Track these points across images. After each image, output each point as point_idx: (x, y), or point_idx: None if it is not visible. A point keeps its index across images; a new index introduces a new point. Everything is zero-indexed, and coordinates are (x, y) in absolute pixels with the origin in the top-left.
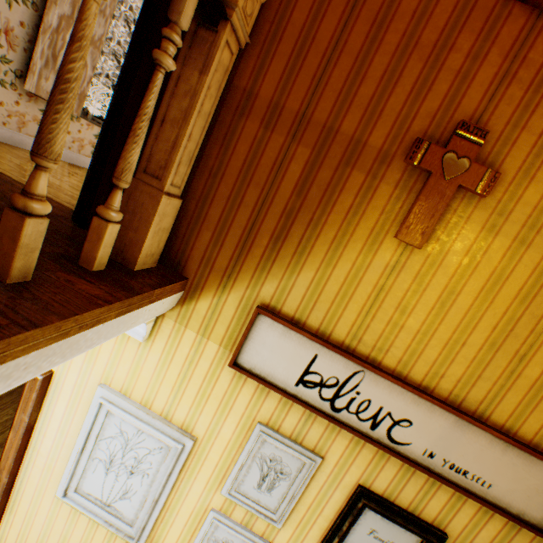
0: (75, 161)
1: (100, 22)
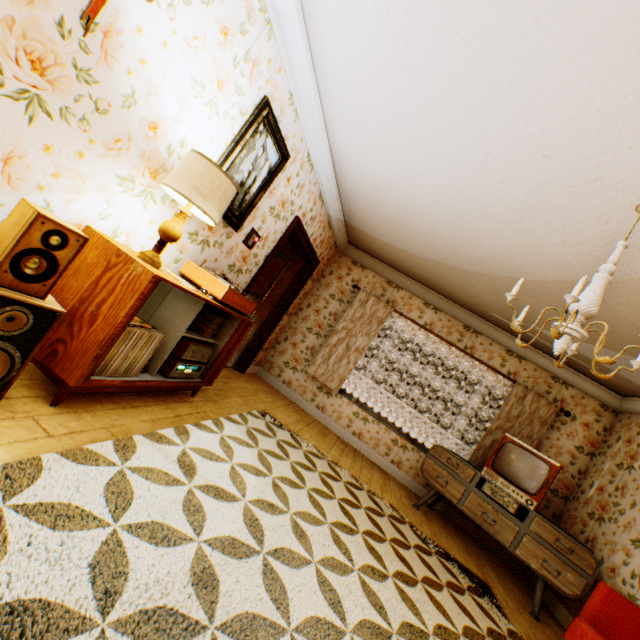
0: (331, 426)
1: (365, 339)
